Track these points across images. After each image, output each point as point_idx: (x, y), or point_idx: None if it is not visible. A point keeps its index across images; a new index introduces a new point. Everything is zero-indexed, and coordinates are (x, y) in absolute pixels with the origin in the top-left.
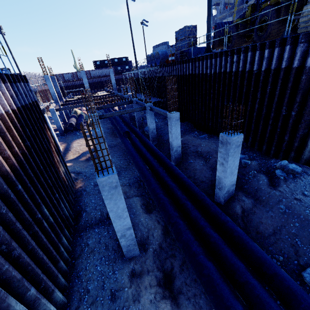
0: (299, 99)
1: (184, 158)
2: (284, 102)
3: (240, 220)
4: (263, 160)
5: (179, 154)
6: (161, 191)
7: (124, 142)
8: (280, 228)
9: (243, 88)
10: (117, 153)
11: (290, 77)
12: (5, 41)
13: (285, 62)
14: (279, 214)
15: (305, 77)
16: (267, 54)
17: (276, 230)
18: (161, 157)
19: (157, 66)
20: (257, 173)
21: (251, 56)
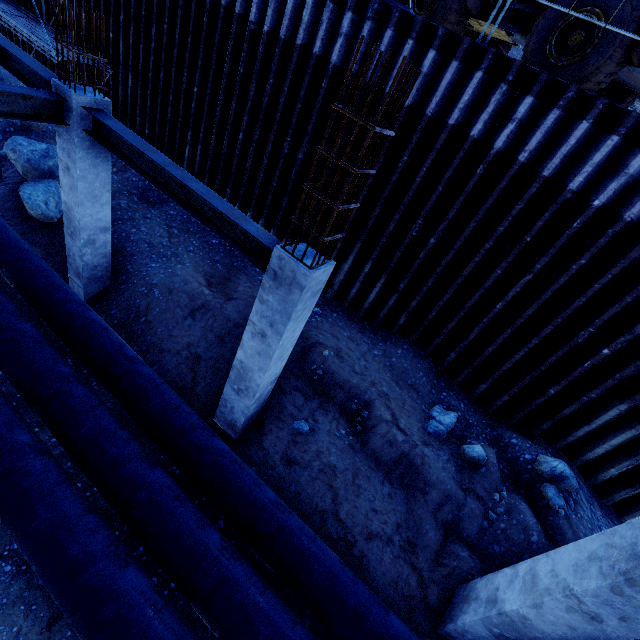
0: None
1: (268, 403)
2: (600, 319)
3: None
4: (486, 427)
5: (263, 401)
6: None
7: None
8: None
9: (501, 222)
10: None
11: None
12: None
13: None
14: None
15: None
16: (637, 166)
17: None
18: (206, 456)
19: None
20: (512, 496)
21: (583, 137)
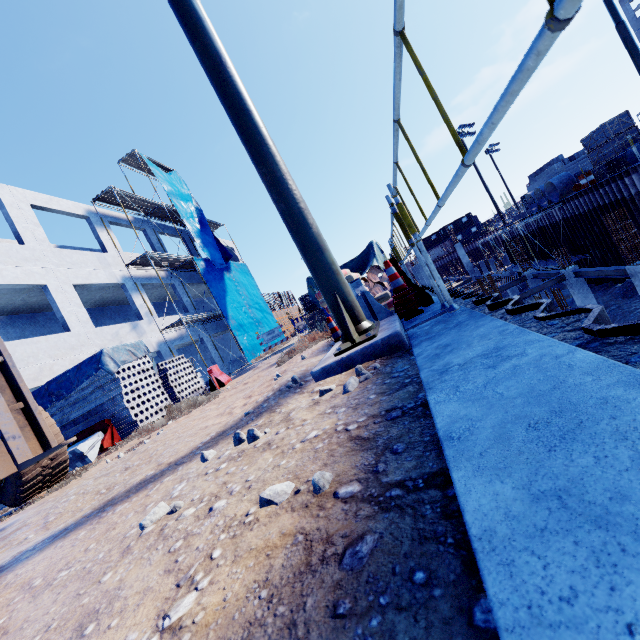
0: None
1: None
2: None
3: None
4: None
5: None
6: None
7: None
8: None
9: None
10: None
11: None
12: None
13: None
14: None
15: None
16: None
17: None
18: None
19: (557, 204)
20: None
21: None
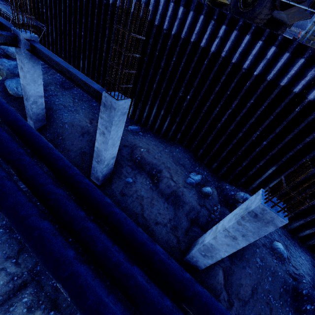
0: (278, 131)
1: (115, 171)
2: (261, 127)
3: (224, 291)
4: (215, 182)
5: (111, 168)
6: (117, 308)
7: None
8: (257, 286)
9: (217, 86)
10: None
11: (282, 101)
12: None
13: (287, 79)
14: (256, 269)
15: (298, 110)
16: (270, 55)
17: (253, 290)
18: (81, 185)
19: None
20: (222, 208)
21: (247, 43)
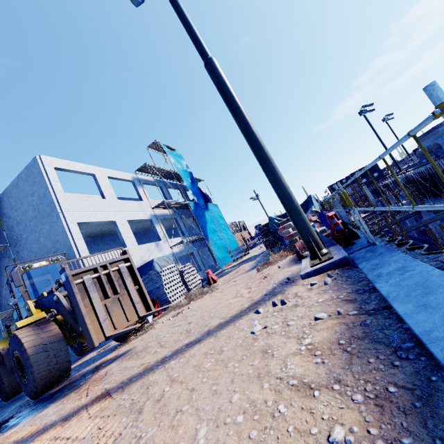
0: None
1: None
2: None
3: None
4: None
5: None
6: None
7: None
8: None
9: None
10: None
11: None
12: (260, 203)
13: None
14: None
15: None
16: None
17: None
18: None
19: (443, 158)
20: None
21: None
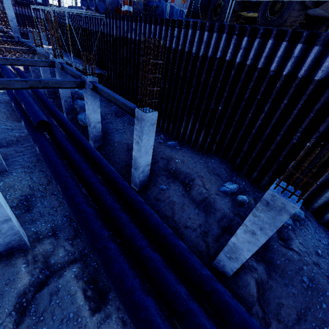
0: (322, 129)
1: (151, 179)
2: (300, 128)
3: (258, 305)
4: (255, 192)
5: (146, 175)
6: (136, 281)
7: (39, 144)
8: (305, 311)
9: (246, 92)
10: (24, 157)
11: (321, 96)
12: None
13: (321, 72)
14: (302, 290)
15: None
16: (297, 52)
17: (300, 315)
18: (120, 185)
19: (102, 13)
20: None
21: (271, 47)
